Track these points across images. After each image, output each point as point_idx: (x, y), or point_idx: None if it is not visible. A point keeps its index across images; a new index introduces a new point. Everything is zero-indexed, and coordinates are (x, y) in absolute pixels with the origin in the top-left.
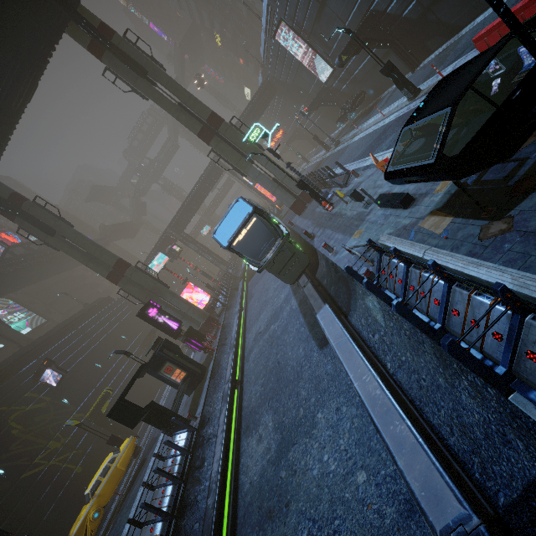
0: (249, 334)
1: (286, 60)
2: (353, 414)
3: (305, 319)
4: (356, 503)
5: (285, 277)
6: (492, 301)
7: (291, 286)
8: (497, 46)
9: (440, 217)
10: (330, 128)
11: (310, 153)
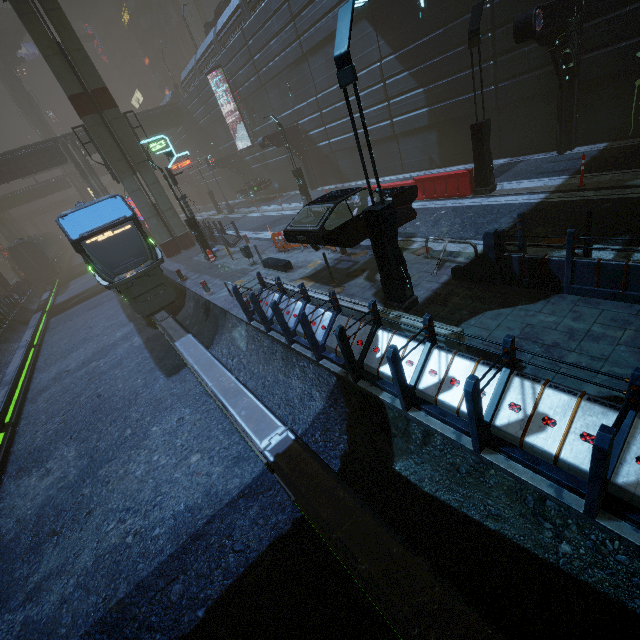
0: (44, 374)
1: (208, 103)
2: (196, 419)
3: (152, 354)
4: (185, 477)
5: (140, 306)
6: (326, 309)
7: (135, 325)
8: (361, 188)
9: (307, 281)
10: (227, 195)
11: (194, 208)
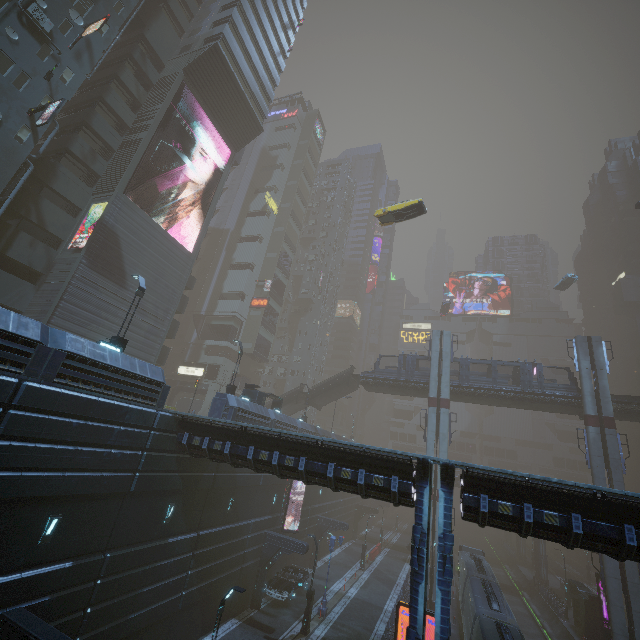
0: None
1: None
2: None
3: None
4: None
5: None
6: None
7: None
8: None
9: None
10: None
11: None
